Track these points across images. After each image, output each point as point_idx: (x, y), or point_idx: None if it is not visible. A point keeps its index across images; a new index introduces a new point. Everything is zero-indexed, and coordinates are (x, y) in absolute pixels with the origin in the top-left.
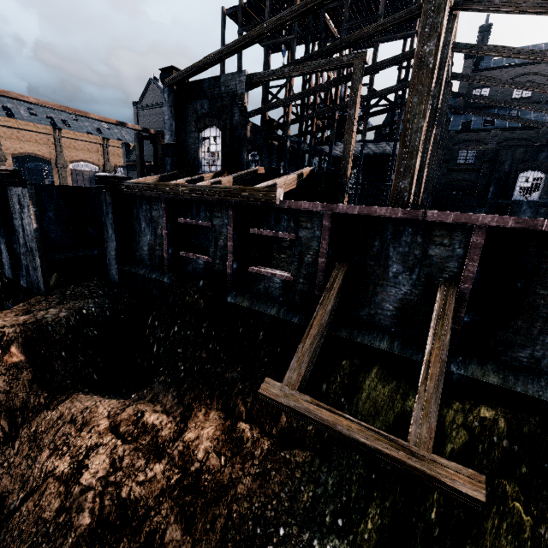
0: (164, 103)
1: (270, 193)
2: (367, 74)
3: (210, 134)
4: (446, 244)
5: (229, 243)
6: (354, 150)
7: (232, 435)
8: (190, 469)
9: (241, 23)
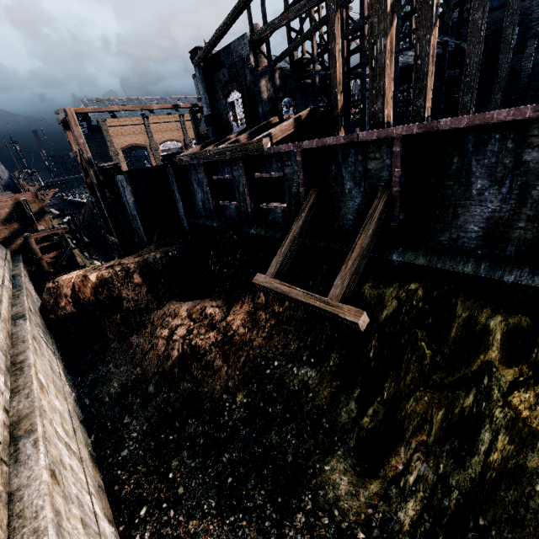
0: (198, 81)
1: (259, 143)
2: None
3: (234, 98)
4: (378, 158)
5: (245, 189)
6: None
7: (253, 317)
8: (228, 334)
9: None
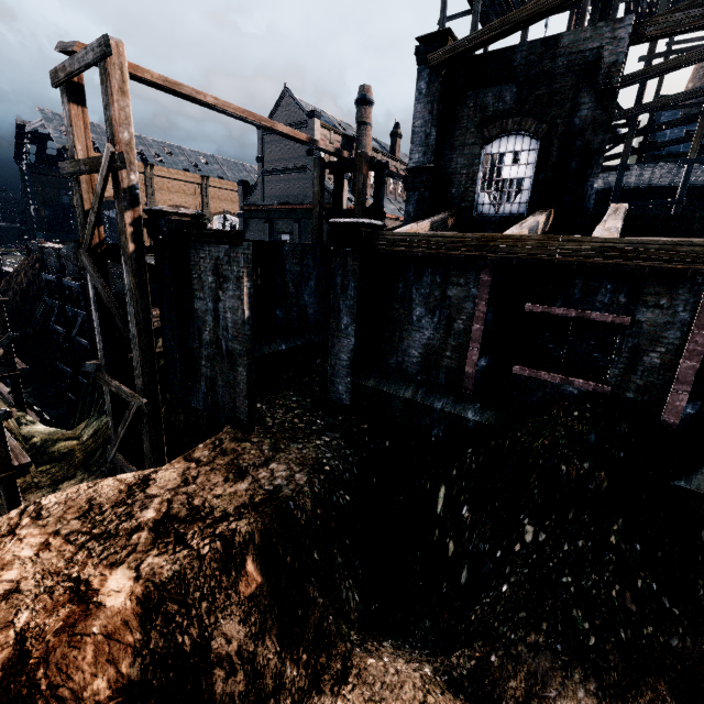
0: (417, 97)
1: None
2: None
3: (506, 148)
4: None
5: (687, 363)
6: (638, 178)
7: None
8: None
9: None
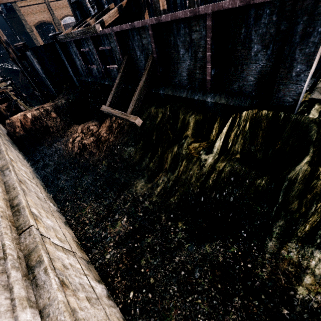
0: None
1: (94, 28)
2: None
3: None
4: (145, 37)
5: (97, 57)
6: None
7: (110, 128)
8: (99, 137)
9: None
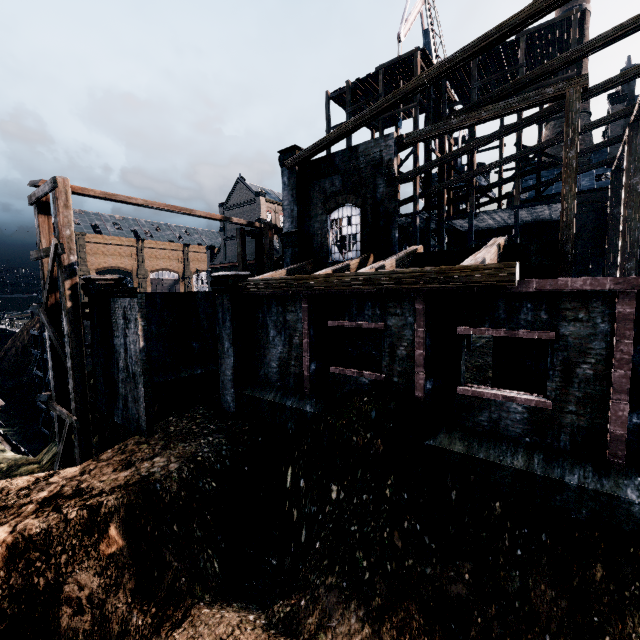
0: (283, 187)
1: (501, 270)
2: (534, 122)
3: (342, 215)
4: None
5: (418, 351)
6: (494, 221)
7: None
8: None
9: (349, 102)
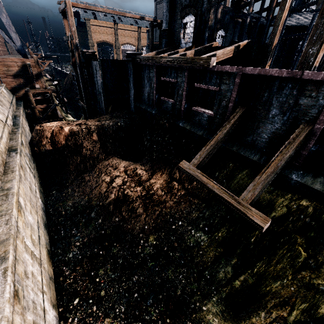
0: (164, 0)
1: (207, 60)
2: None
3: (188, 20)
4: (313, 96)
5: (184, 92)
6: (309, 19)
7: (169, 185)
8: (150, 192)
9: None
